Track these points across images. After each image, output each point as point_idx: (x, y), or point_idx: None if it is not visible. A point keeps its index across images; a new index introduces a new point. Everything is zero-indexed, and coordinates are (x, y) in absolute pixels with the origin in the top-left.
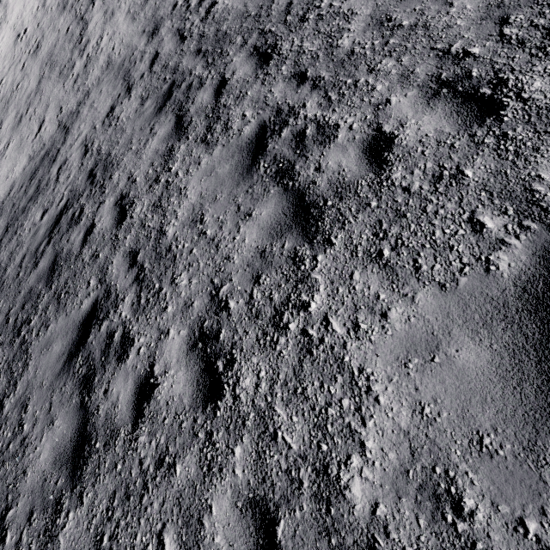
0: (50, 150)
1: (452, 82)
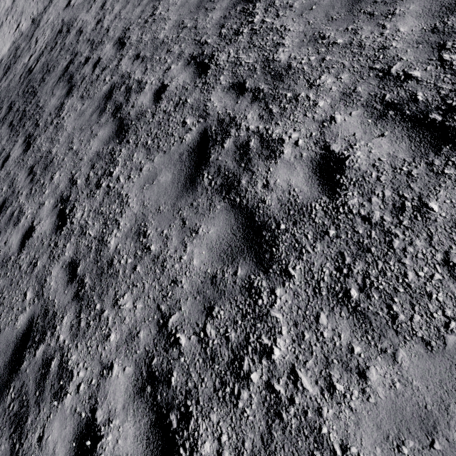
0: (28, 34)
1: None
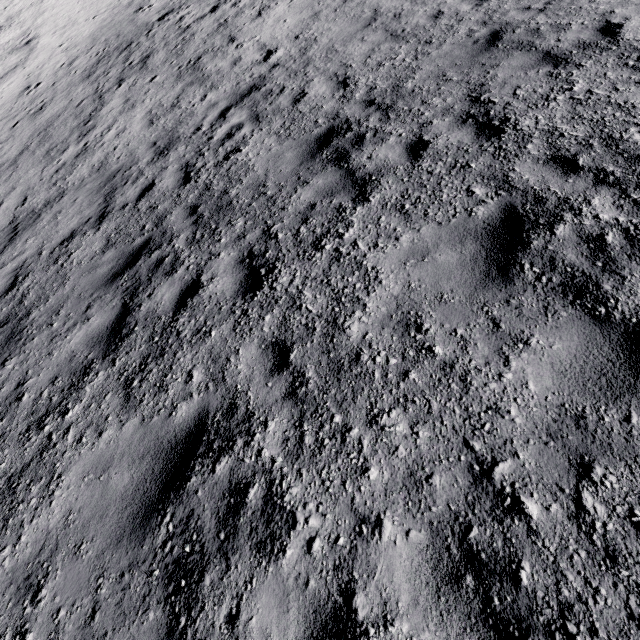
0: None
1: (485, 565)
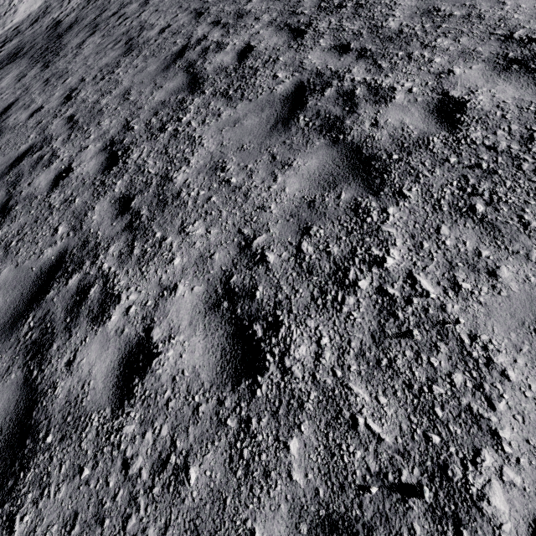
0: None
1: None
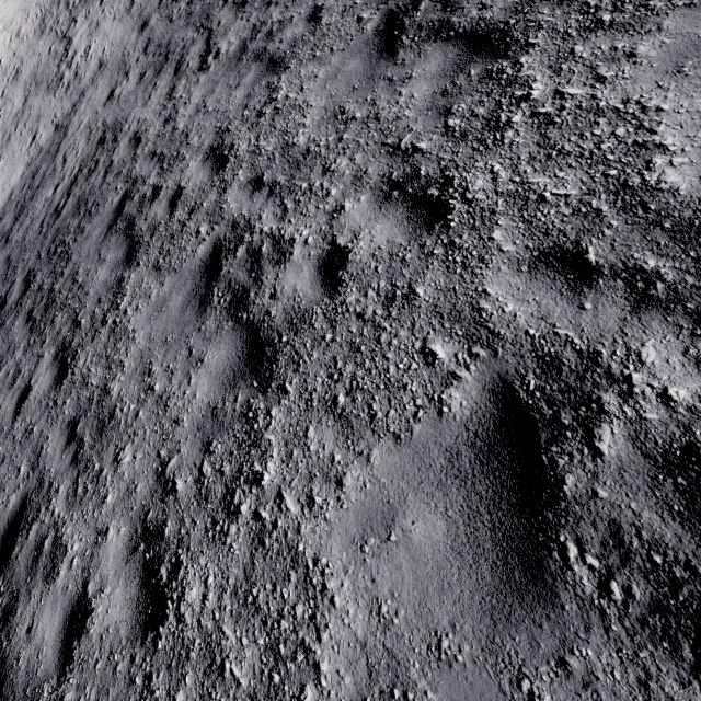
0: (50, 149)
1: None
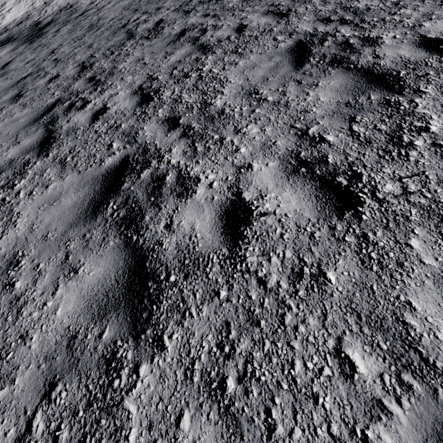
0: (40, 8)
1: None
